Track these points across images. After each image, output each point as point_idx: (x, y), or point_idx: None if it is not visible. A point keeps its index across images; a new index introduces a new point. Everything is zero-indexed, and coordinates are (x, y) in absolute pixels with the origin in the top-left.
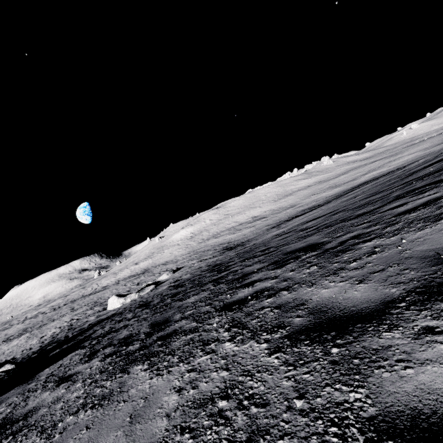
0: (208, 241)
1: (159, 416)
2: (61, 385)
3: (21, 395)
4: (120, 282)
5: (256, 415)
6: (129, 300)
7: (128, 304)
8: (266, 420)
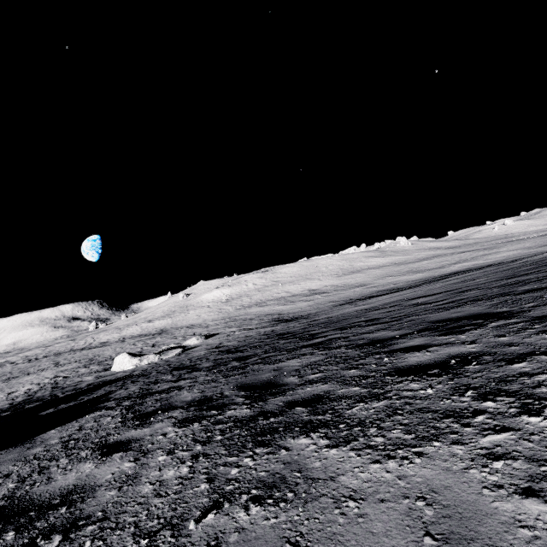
0: (250, 308)
1: None
2: (113, 455)
3: (23, 463)
4: (126, 339)
5: None
6: (145, 362)
7: (147, 367)
8: None
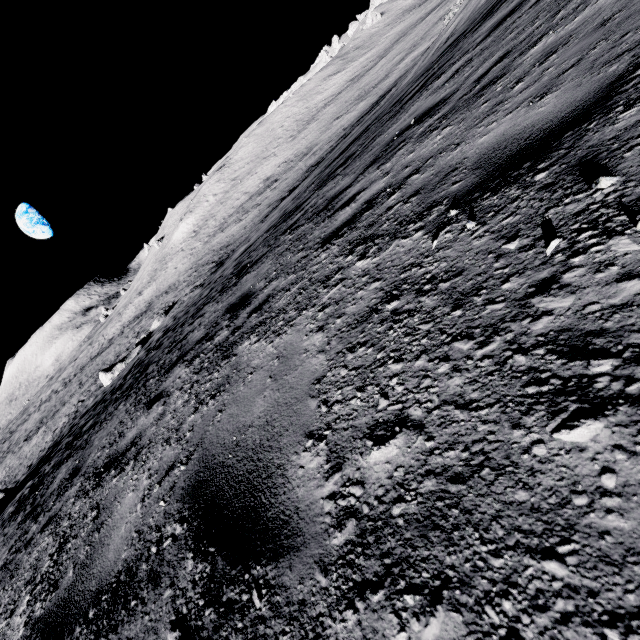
0: (214, 239)
1: None
2: None
3: None
4: (124, 330)
5: None
6: (117, 374)
7: (110, 385)
8: None
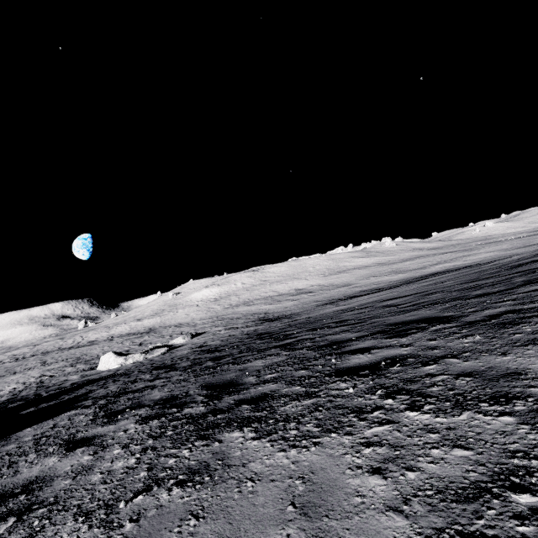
0: (237, 307)
1: (371, 509)
2: (76, 449)
3: None
4: (114, 338)
5: None
6: (130, 361)
7: (131, 366)
8: None
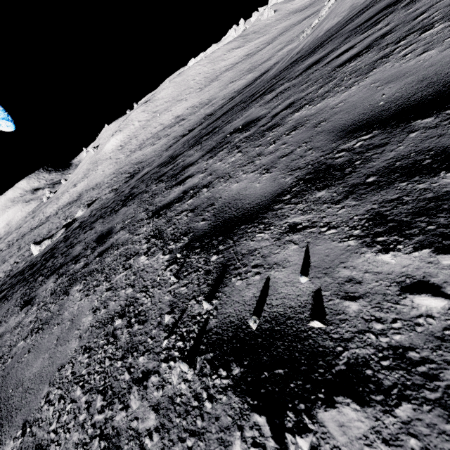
0: (133, 154)
1: None
2: None
3: None
4: (58, 211)
5: None
6: (44, 247)
7: (36, 256)
8: None
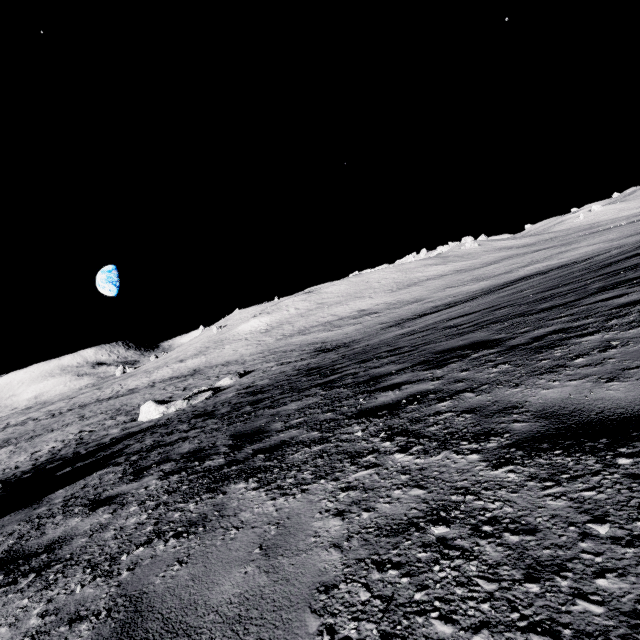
0: (292, 338)
1: (319, 546)
2: (98, 509)
3: (26, 522)
4: (156, 384)
5: (521, 545)
6: (173, 410)
7: (173, 415)
8: (549, 551)
